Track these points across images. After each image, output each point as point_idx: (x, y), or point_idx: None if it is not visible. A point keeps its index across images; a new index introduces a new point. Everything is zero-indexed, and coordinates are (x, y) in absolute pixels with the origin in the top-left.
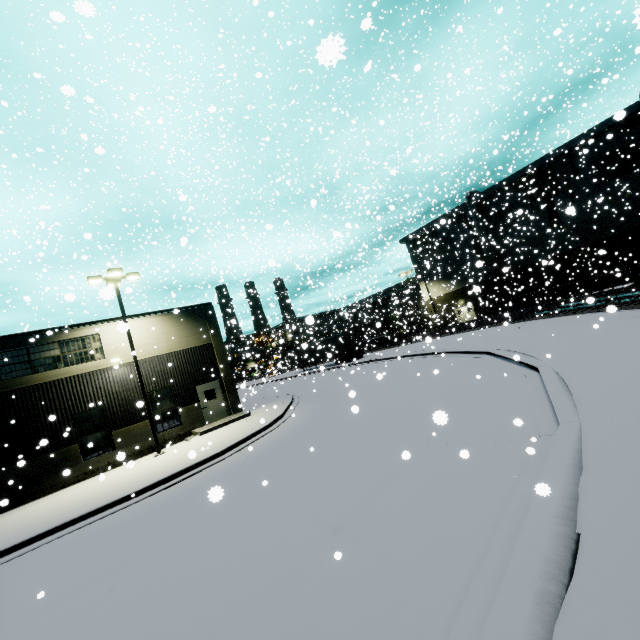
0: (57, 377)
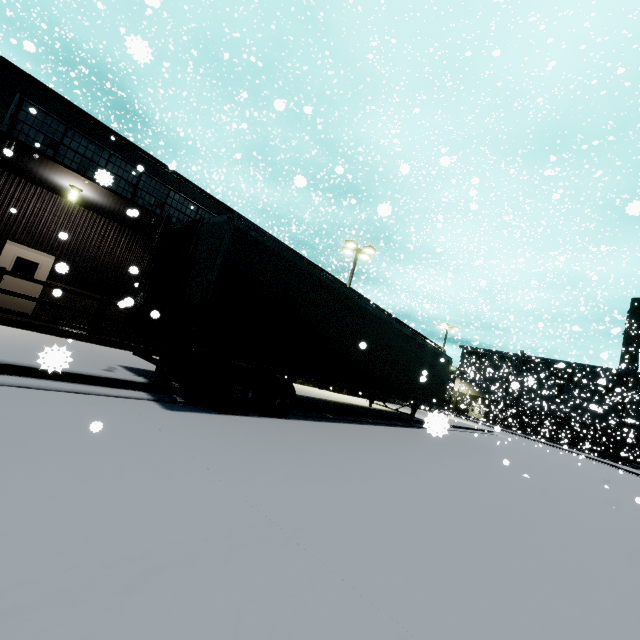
0: None
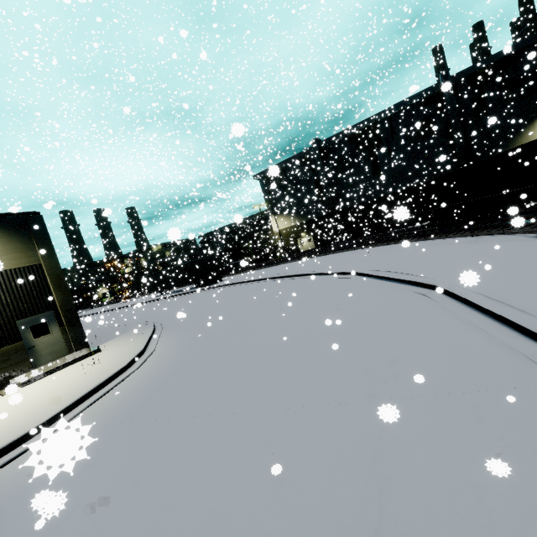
0: None
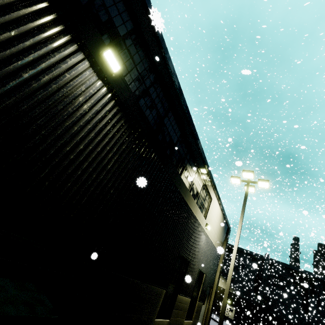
0: (193, 209)
